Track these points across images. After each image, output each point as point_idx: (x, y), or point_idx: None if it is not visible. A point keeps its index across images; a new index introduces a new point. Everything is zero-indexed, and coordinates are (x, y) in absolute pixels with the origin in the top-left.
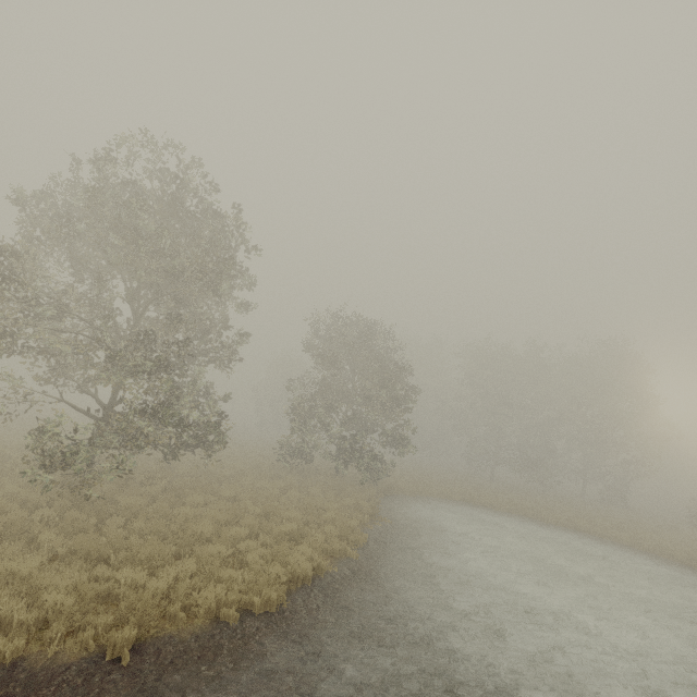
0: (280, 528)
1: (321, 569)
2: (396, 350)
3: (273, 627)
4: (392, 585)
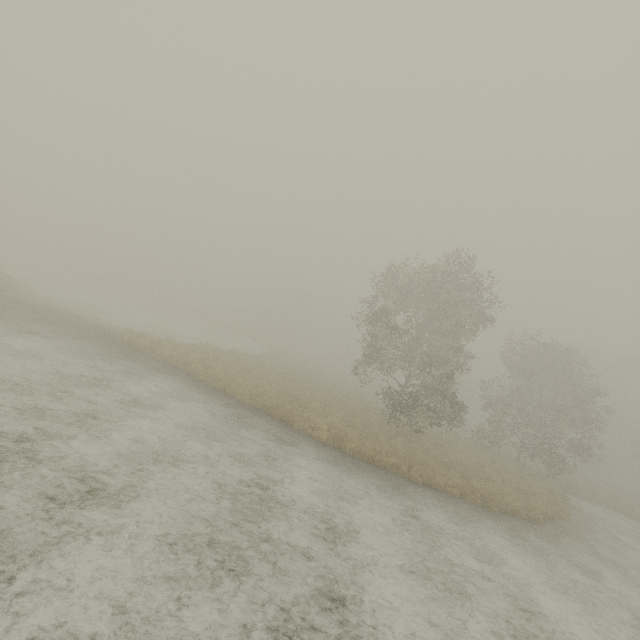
0: (517, 486)
1: (552, 516)
2: (590, 376)
3: (544, 530)
4: (601, 544)
